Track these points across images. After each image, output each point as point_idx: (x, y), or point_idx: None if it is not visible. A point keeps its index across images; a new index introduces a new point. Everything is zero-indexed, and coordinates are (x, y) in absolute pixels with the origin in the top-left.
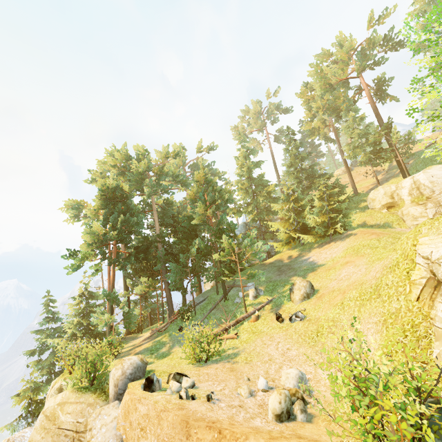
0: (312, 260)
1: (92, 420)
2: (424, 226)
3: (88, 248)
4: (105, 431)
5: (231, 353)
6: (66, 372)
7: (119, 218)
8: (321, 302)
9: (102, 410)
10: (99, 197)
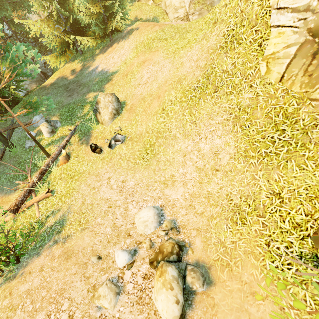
0: (101, 69)
1: None
2: None
3: None
4: None
5: (54, 224)
6: None
7: None
8: (135, 114)
9: None
10: None
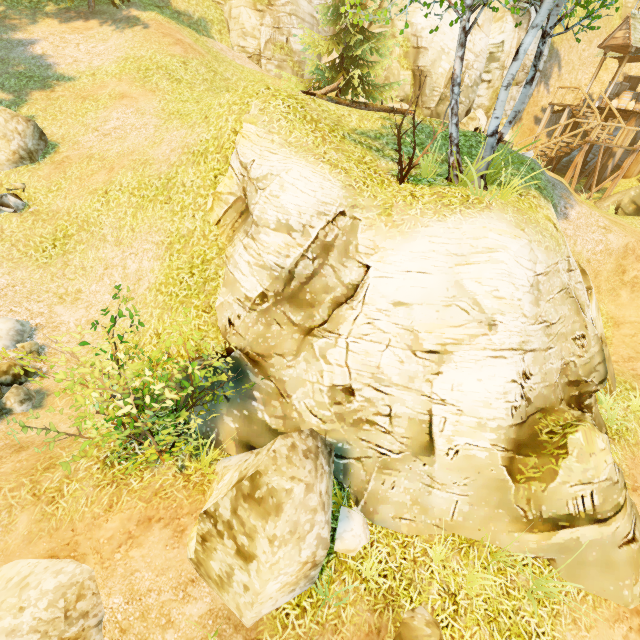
0: (42, 54)
1: None
2: (257, 98)
3: None
4: None
5: None
6: None
7: None
8: (64, 176)
9: None
10: None
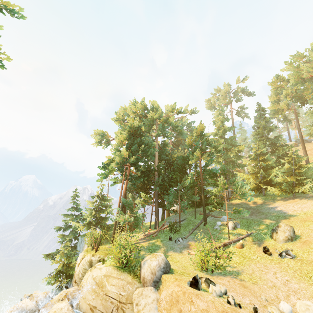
0: (280, 209)
1: (136, 297)
2: None
3: (116, 165)
4: (149, 309)
5: (232, 271)
6: (89, 249)
7: (140, 148)
8: (309, 247)
9: (143, 291)
10: (127, 131)
